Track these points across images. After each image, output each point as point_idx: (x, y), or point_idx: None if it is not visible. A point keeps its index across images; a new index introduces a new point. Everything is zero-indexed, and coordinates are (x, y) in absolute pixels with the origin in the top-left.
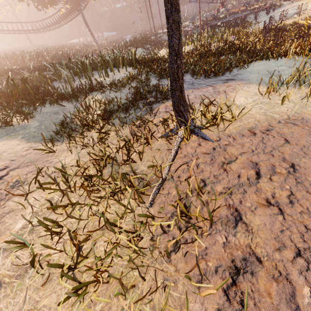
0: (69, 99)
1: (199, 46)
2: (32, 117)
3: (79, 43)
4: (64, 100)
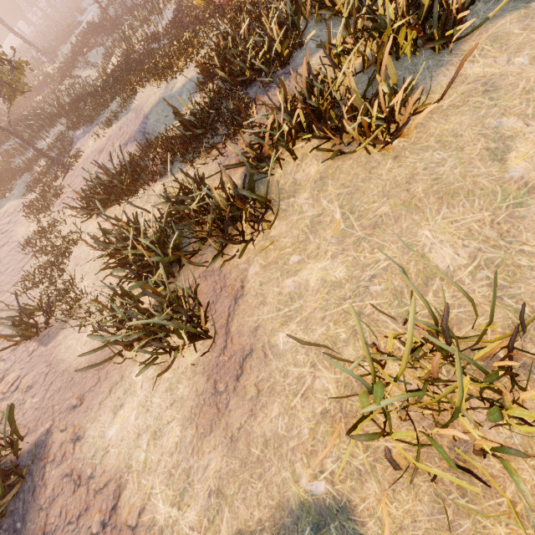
0: (28, 171)
1: (123, 57)
2: (14, 189)
3: (23, 50)
4: (26, 172)
